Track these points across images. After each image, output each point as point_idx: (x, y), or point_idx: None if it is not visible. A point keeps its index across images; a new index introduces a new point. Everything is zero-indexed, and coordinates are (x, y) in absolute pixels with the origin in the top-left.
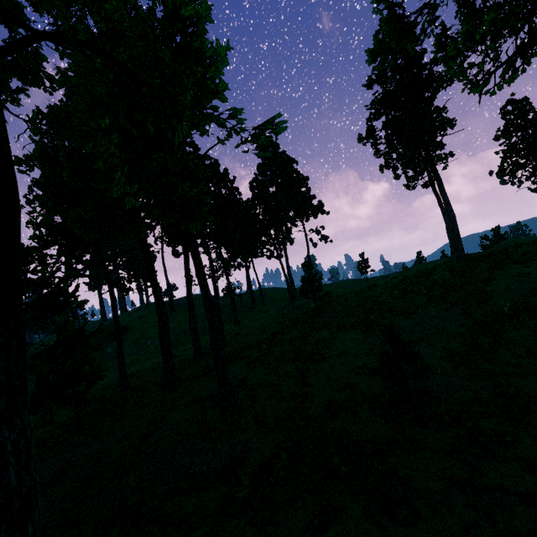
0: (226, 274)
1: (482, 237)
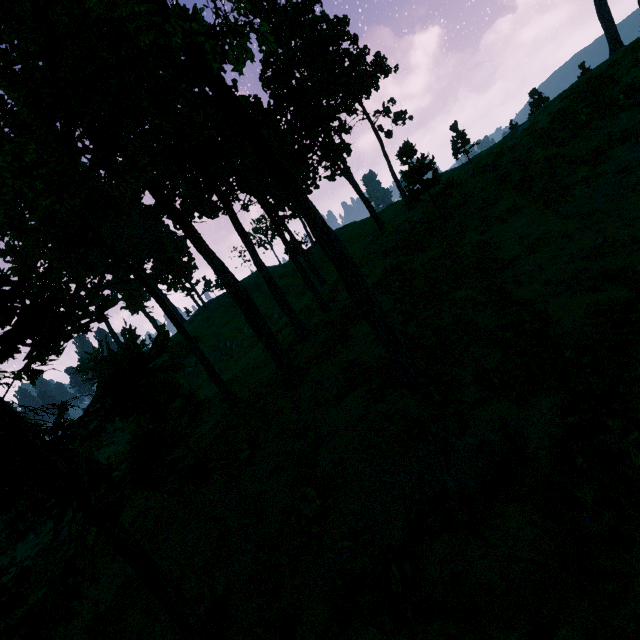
0: (284, 226)
1: None
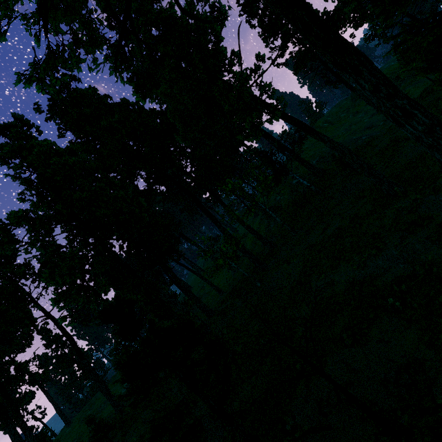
0: None
1: None
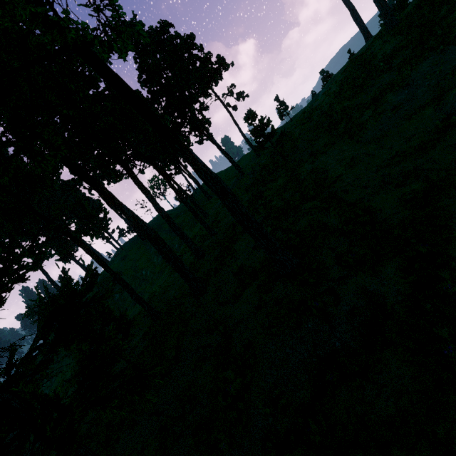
0: (172, 180)
1: (379, 15)
